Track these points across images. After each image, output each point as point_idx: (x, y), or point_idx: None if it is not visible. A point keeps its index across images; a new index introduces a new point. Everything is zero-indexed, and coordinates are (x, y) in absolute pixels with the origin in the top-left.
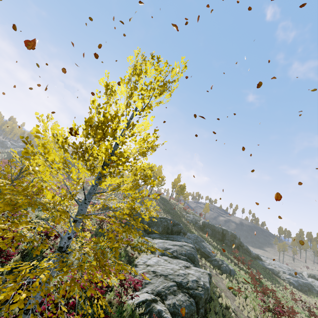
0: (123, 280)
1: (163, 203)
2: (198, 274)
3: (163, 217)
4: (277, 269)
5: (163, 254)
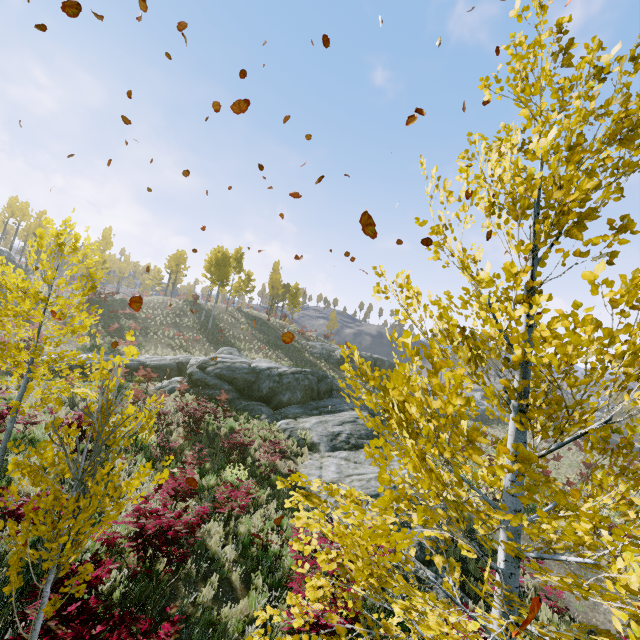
0: None
1: (260, 330)
2: None
3: (299, 371)
4: None
5: (334, 448)
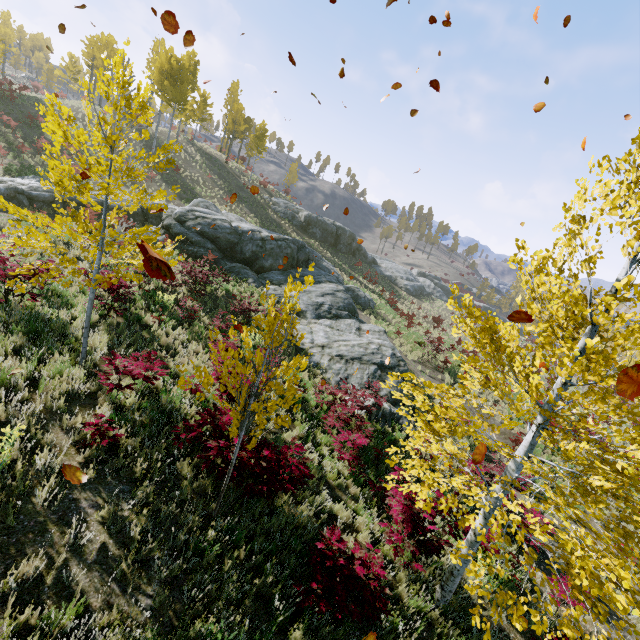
0: (324, 387)
1: (219, 175)
2: (387, 342)
3: (281, 239)
4: (395, 275)
5: (319, 317)
